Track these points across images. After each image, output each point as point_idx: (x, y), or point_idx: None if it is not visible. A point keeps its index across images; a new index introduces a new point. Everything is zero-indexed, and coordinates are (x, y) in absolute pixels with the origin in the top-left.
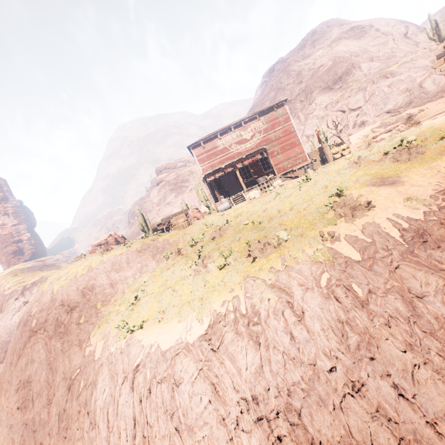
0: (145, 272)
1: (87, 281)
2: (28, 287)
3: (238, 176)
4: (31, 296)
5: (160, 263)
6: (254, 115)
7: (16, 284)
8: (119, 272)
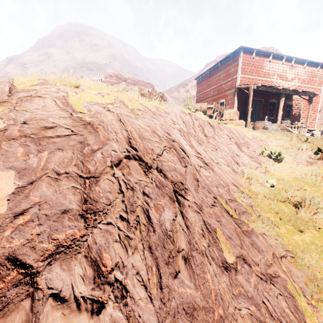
0: (245, 165)
1: (162, 127)
2: None
3: (281, 107)
4: None
5: (267, 161)
6: (306, 60)
7: None
8: (201, 144)
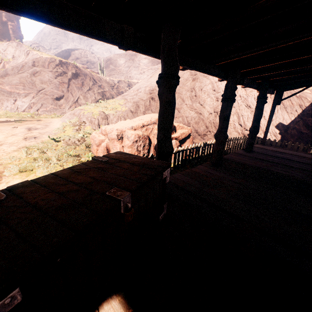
0: None
1: None
2: (63, 62)
3: None
4: (68, 71)
5: None
6: None
7: (47, 55)
8: None
